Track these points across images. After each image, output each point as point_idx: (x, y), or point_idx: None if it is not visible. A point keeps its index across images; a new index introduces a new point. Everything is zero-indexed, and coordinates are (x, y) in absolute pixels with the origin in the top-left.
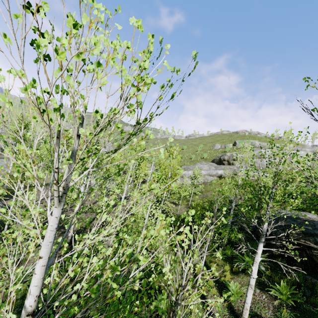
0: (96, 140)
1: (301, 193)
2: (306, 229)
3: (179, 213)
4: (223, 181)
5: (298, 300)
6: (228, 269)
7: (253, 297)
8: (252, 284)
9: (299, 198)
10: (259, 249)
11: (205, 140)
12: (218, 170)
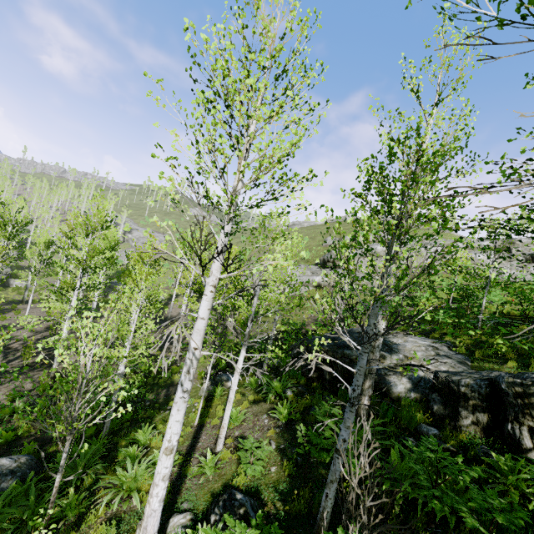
0: (94, 227)
1: (412, 305)
2: (345, 341)
3: (239, 339)
4: (319, 293)
5: (291, 417)
6: (252, 399)
7: (255, 423)
8: (230, 397)
9: (286, 293)
10: (241, 355)
11: (315, 231)
12: (315, 276)
